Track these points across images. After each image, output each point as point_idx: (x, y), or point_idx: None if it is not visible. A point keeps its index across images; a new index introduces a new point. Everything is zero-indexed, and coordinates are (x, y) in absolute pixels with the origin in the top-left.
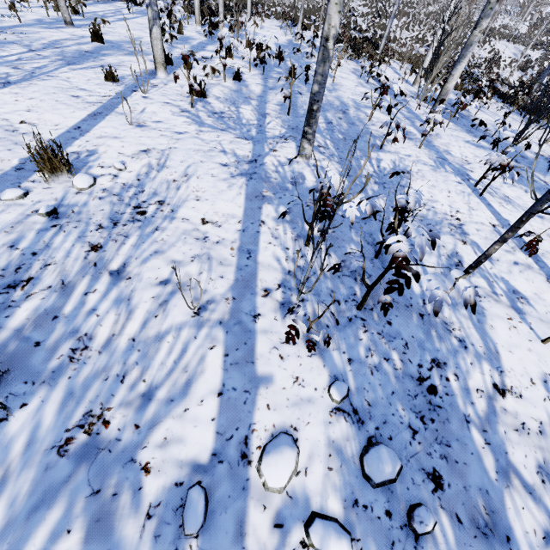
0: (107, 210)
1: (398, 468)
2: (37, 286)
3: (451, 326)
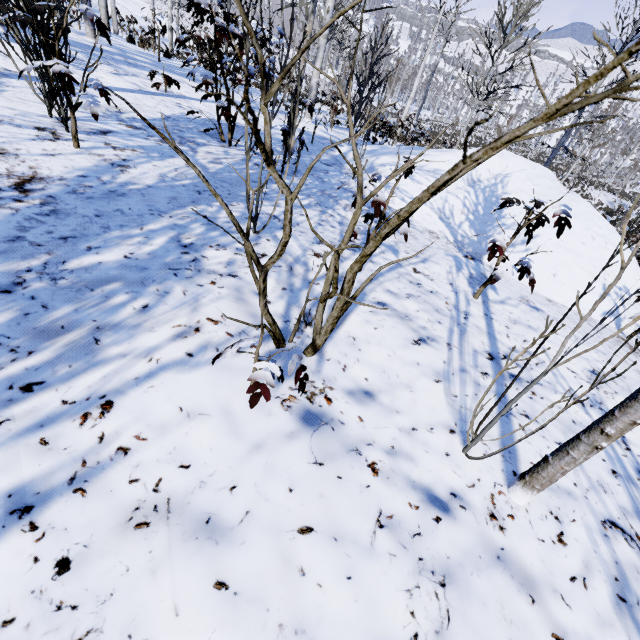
0: None
1: None
2: None
3: None
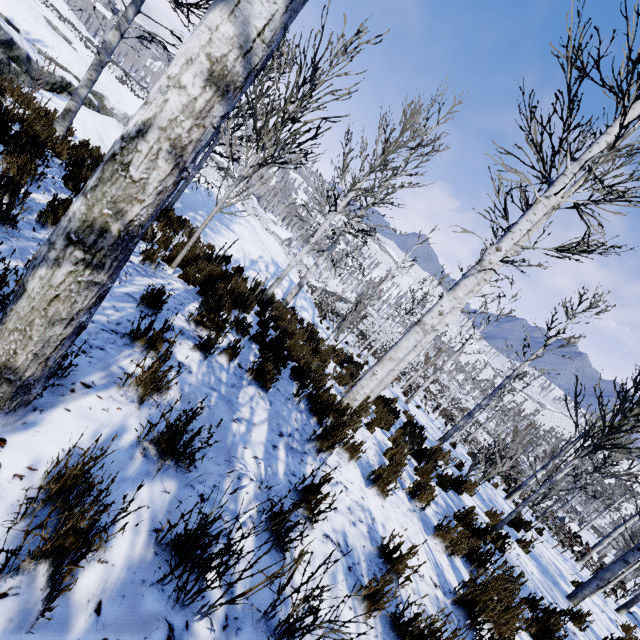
0: None
1: None
2: None
3: None
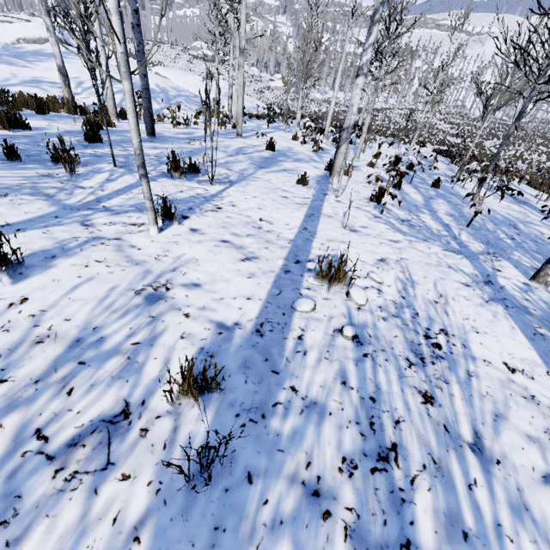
0: (401, 338)
1: None
2: (410, 462)
3: None
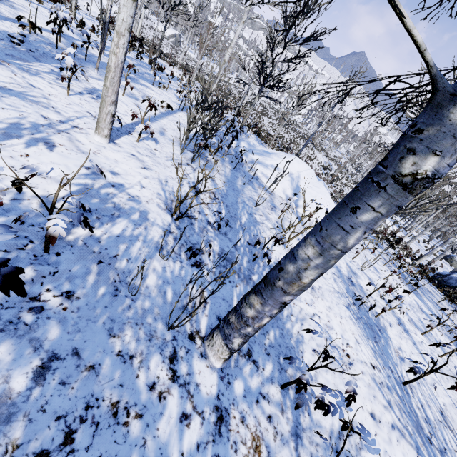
0: None
1: (20, 39)
2: None
3: (89, 71)
